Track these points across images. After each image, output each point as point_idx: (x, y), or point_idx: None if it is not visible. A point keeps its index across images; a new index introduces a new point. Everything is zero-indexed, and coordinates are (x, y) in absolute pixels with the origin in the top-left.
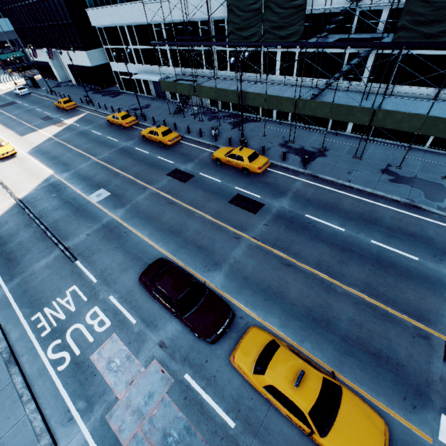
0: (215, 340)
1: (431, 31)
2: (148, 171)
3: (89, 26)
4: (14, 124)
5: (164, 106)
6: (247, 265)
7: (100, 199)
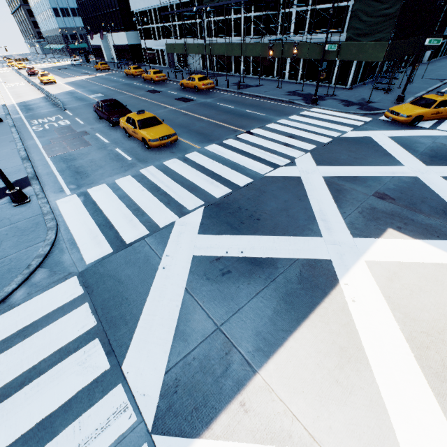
0: (118, 121)
1: None
2: (134, 90)
3: (131, 13)
4: (62, 75)
5: (170, 70)
6: (162, 114)
7: (95, 96)
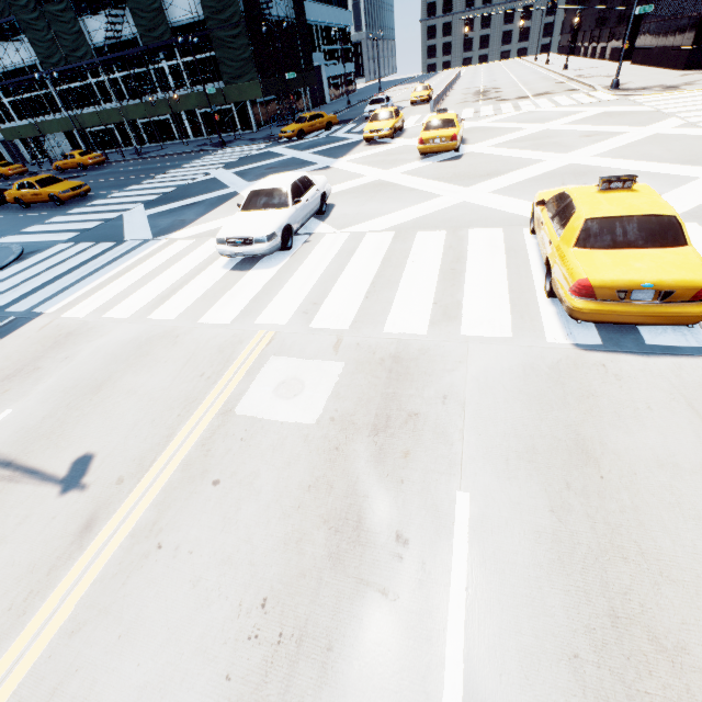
0: (0, 200)
1: (156, 35)
2: None
3: None
4: None
5: None
6: None
7: None
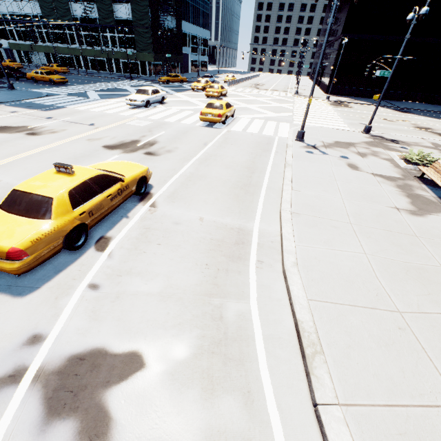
0: (23, 76)
1: (108, 21)
2: None
3: None
4: None
5: None
6: None
7: None
